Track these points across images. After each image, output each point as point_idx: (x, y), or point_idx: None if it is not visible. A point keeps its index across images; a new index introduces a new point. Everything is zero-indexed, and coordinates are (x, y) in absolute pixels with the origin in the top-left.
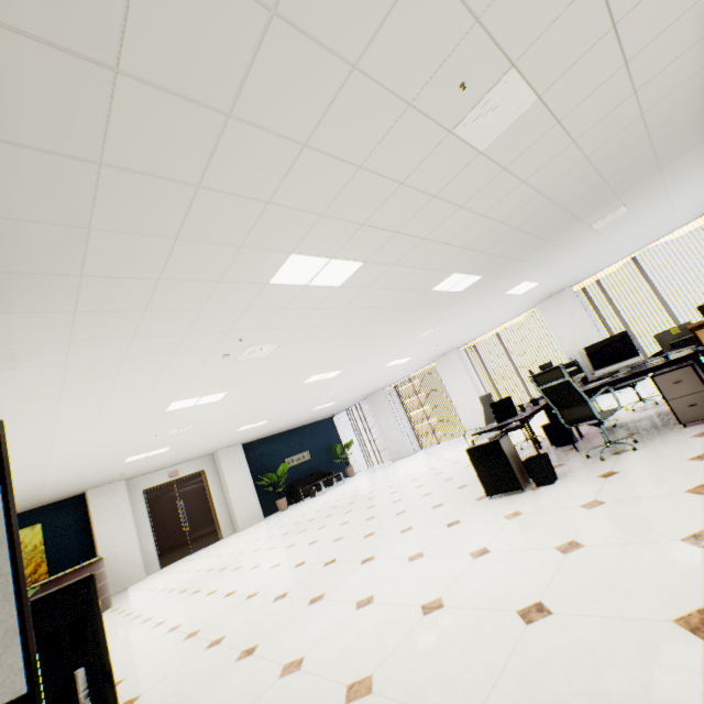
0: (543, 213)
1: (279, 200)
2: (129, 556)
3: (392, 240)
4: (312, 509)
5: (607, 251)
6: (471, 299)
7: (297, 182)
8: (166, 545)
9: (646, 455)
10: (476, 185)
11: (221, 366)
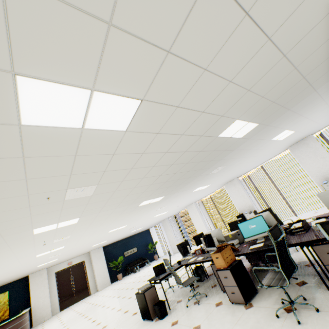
0: (167, 183)
1: (3, 229)
2: (45, 306)
3: (85, 212)
4: (123, 286)
5: (240, 169)
6: (172, 198)
7: (4, 226)
8: (64, 299)
9: (194, 313)
10: (107, 196)
11: (47, 245)
